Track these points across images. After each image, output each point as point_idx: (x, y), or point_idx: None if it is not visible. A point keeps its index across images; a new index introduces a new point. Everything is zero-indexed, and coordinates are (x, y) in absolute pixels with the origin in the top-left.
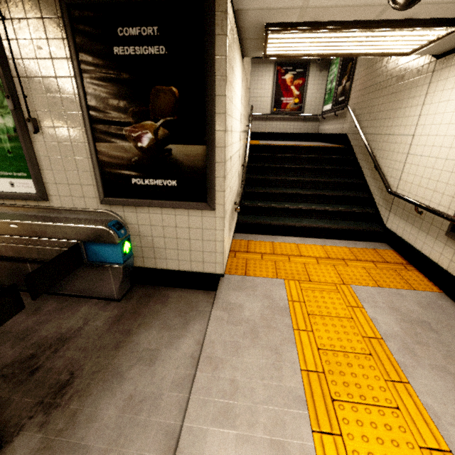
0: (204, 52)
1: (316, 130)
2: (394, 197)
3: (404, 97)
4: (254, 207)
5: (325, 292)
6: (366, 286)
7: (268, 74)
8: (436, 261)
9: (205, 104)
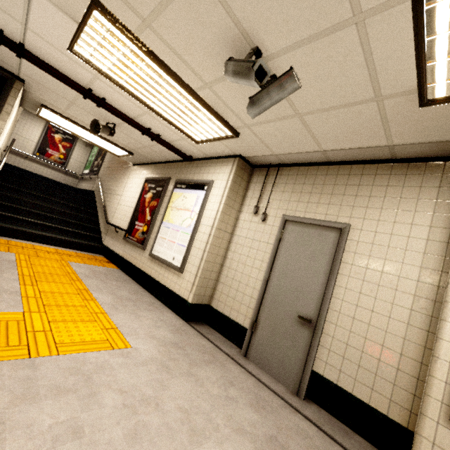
0: None
1: (75, 185)
2: (109, 226)
3: (121, 177)
4: None
5: (48, 261)
6: (78, 263)
7: (38, 125)
8: (119, 253)
9: None
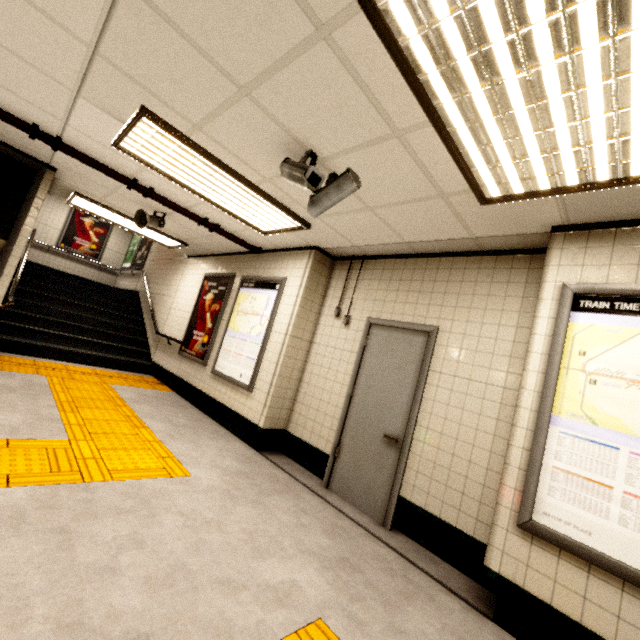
0: (28, 191)
1: (112, 283)
2: (160, 338)
3: (174, 273)
4: (16, 326)
5: (87, 384)
6: (123, 386)
7: (63, 207)
8: (173, 372)
9: (17, 217)
